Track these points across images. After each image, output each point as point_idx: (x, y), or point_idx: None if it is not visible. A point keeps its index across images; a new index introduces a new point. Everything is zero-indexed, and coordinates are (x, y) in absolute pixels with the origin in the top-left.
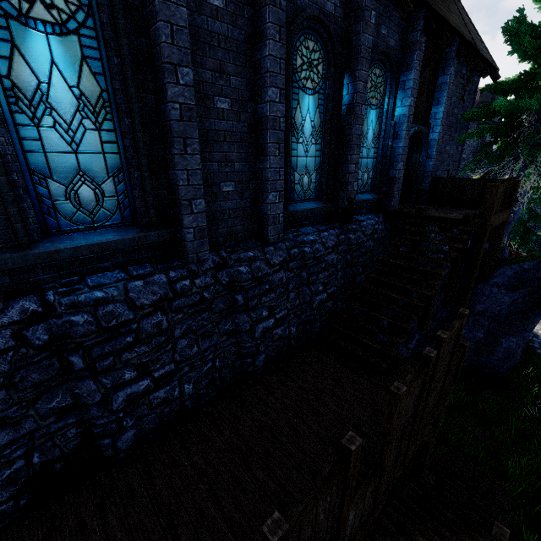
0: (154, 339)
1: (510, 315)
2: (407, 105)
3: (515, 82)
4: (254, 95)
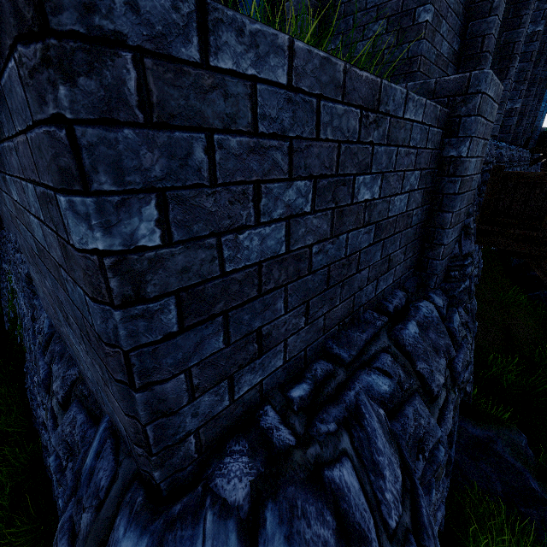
0: None
1: None
2: None
3: None
4: None
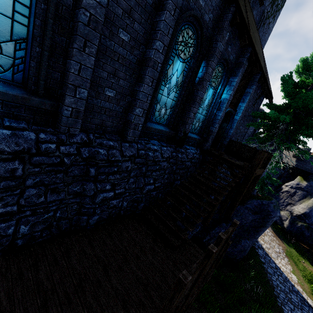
0: (4, 181)
1: (250, 227)
2: (229, 94)
3: (280, 106)
4: (147, 43)
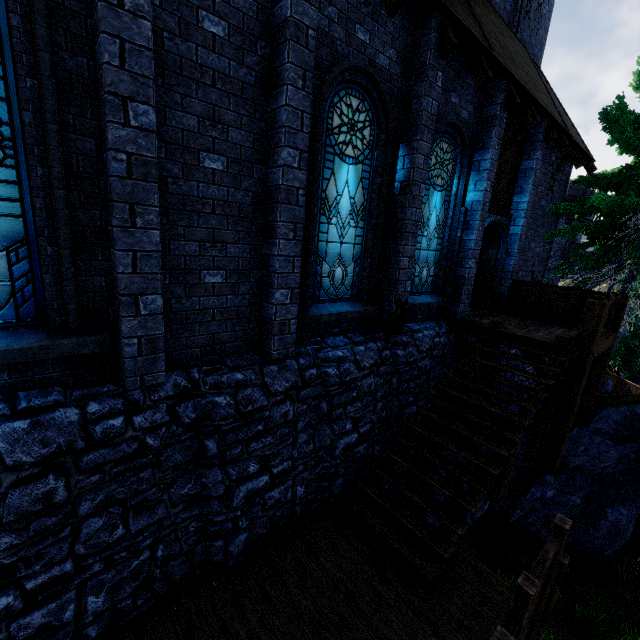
0: (34, 521)
1: (619, 476)
2: (481, 189)
3: (616, 176)
4: (266, 157)
